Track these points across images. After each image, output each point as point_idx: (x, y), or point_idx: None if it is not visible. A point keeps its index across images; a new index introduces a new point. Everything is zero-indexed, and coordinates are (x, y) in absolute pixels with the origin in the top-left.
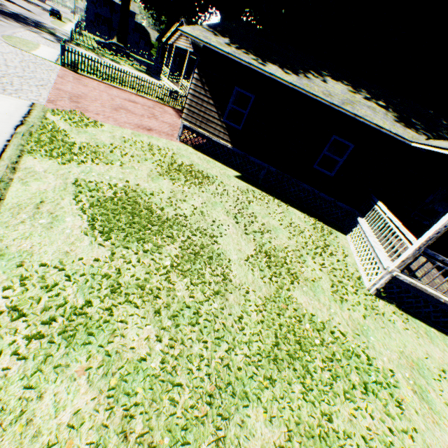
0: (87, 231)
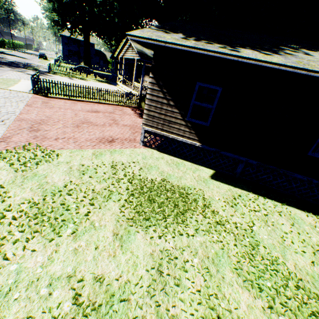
0: None
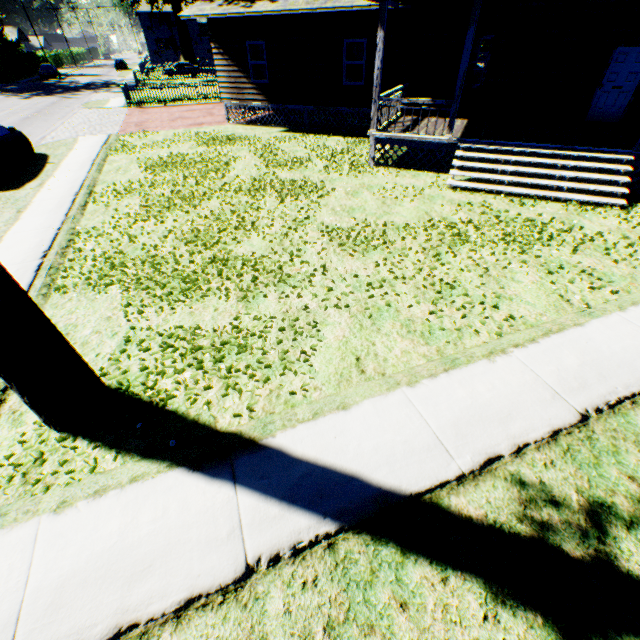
0: (143, 172)
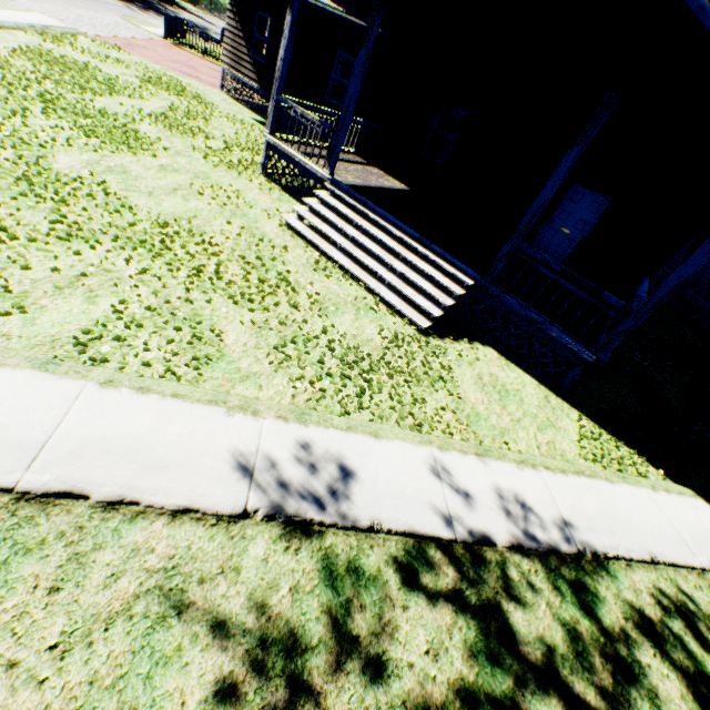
0: (8, 48)
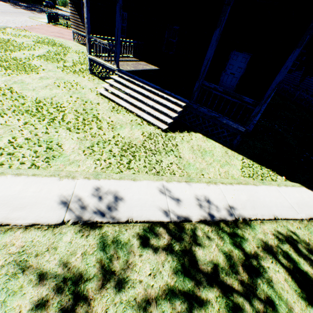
0: None
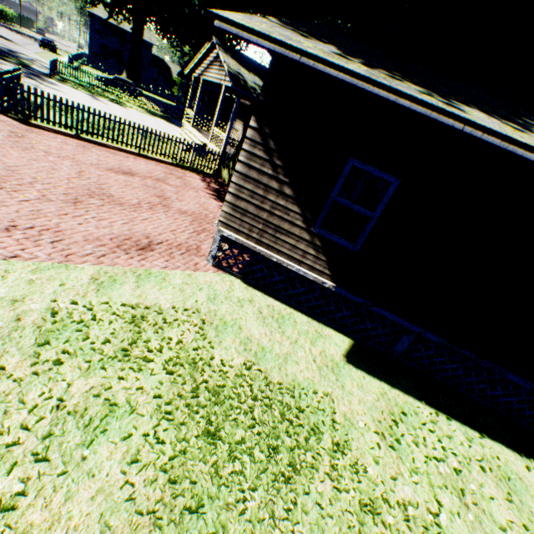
0: None
